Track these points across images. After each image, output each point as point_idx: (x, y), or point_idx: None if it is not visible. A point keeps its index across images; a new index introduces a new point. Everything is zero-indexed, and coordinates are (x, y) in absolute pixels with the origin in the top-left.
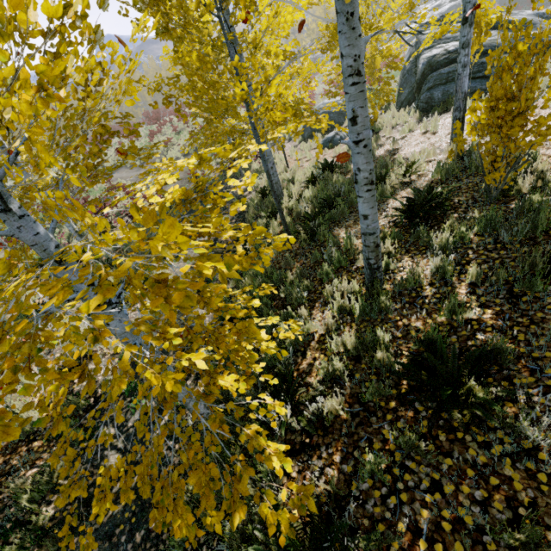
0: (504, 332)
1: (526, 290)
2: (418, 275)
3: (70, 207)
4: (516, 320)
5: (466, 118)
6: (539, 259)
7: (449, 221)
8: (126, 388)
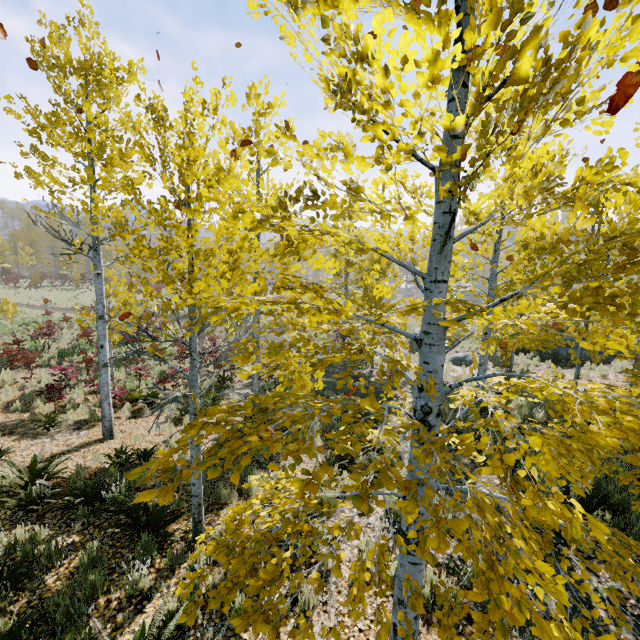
0: None
1: None
2: None
3: None
4: None
5: (610, 376)
6: None
7: None
8: None
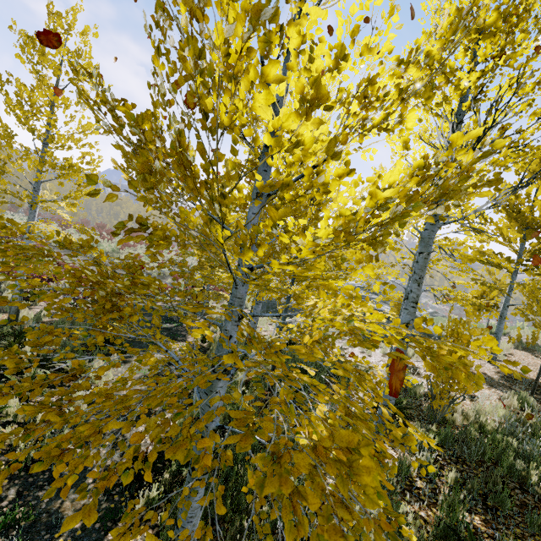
0: (499, 540)
1: (497, 505)
2: (409, 464)
3: (348, 296)
4: (503, 531)
5: None
6: (499, 478)
7: (415, 426)
8: (0, 518)
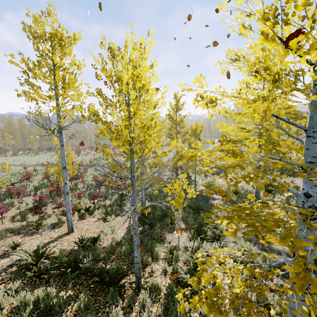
0: None
1: None
2: None
3: None
4: None
5: None
6: None
7: None
8: None
